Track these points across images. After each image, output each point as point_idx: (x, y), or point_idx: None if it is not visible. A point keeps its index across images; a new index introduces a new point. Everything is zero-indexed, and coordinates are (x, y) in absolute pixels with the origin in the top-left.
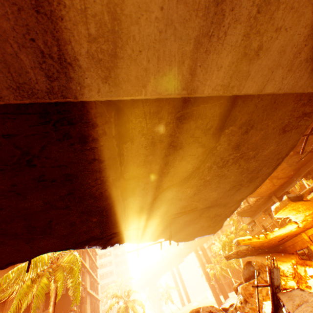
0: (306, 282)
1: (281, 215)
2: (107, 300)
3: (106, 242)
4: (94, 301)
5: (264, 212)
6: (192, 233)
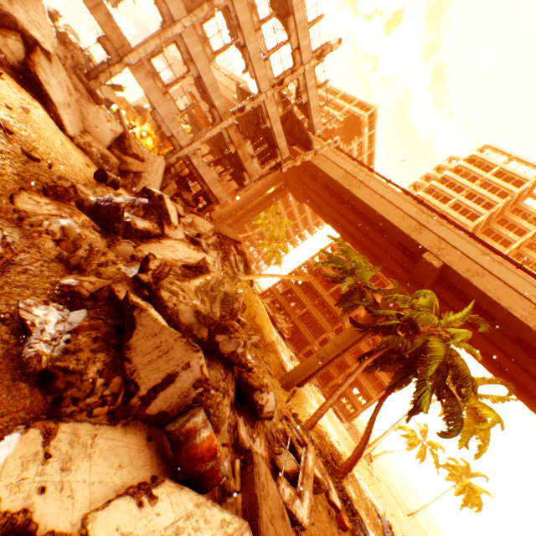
0: (142, 139)
1: None
2: None
3: None
4: None
5: (192, 131)
6: None
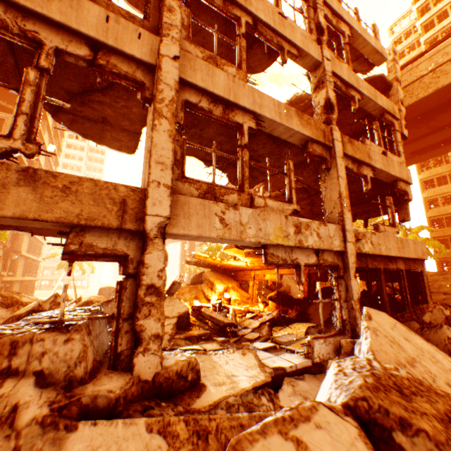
0: None
1: (229, 253)
2: (56, 247)
3: (3, 228)
4: (35, 243)
5: None
6: None
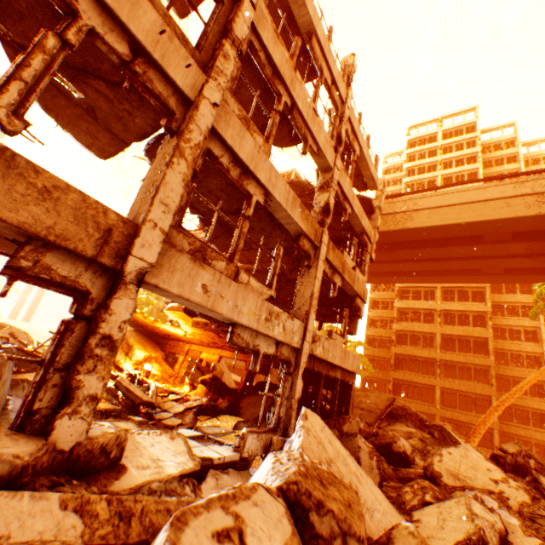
0: None
1: (171, 315)
2: None
3: None
4: None
5: None
6: (7, 251)
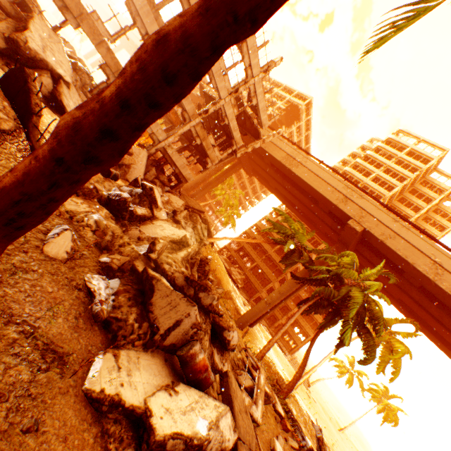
0: None
1: None
2: None
3: None
4: None
5: (164, 122)
6: None
